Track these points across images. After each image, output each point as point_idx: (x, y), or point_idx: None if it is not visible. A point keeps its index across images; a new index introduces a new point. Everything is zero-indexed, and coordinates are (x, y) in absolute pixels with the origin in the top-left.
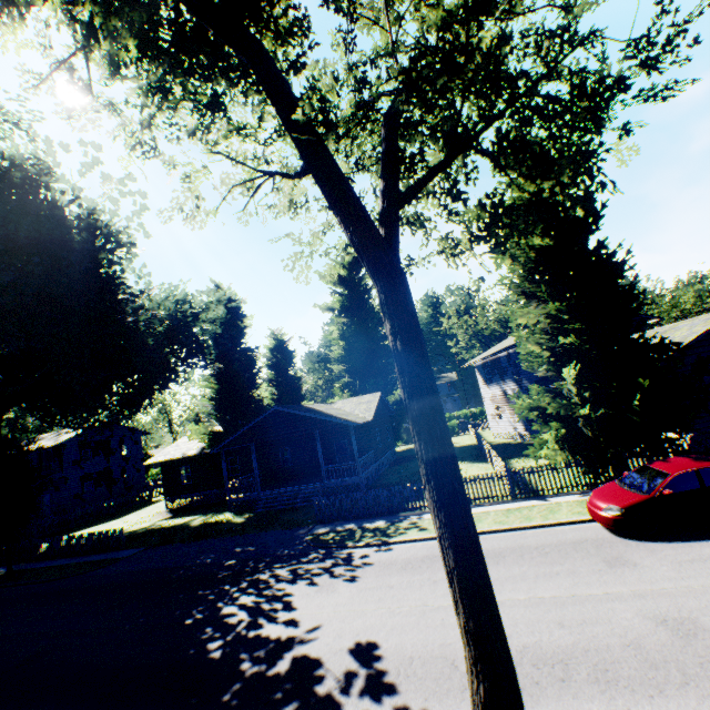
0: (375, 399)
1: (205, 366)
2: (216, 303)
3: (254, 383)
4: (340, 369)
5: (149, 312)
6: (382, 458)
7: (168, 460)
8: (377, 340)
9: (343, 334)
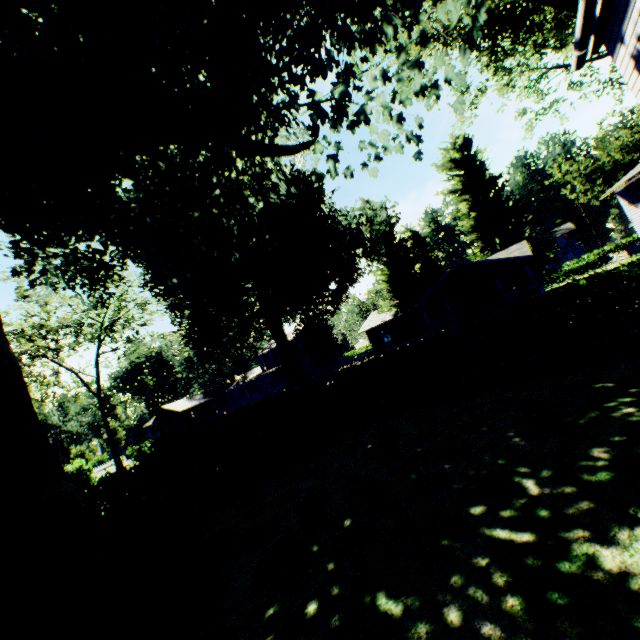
0: (524, 246)
1: (380, 259)
2: (380, 210)
3: (412, 264)
4: (472, 239)
5: (339, 231)
6: (542, 288)
7: (370, 330)
8: (502, 203)
9: (471, 208)
